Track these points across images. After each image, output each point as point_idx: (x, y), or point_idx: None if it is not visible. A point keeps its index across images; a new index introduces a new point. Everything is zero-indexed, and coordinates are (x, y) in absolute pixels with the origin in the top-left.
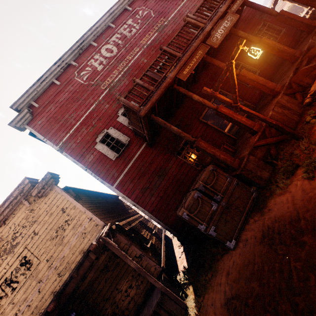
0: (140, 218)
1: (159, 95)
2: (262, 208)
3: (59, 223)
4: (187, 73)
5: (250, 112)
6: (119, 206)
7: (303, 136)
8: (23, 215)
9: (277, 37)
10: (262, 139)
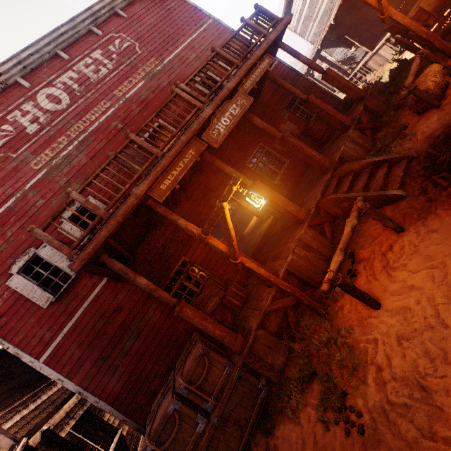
0: None
1: (112, 228)
2: (269, 433)
3: None
4: (167, 189)
5: (257, 272)
6: None
7: (326, 310)
8: None
9: (311, 116)
10: (278, 296)
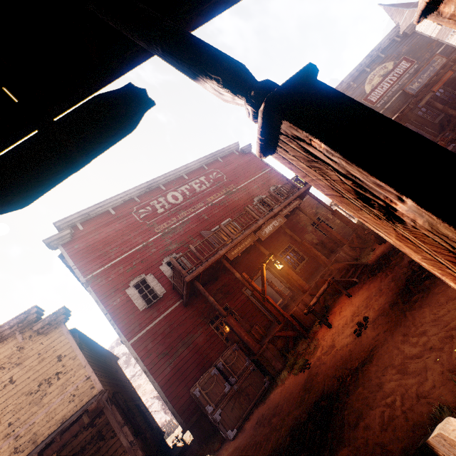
0: (139, 401)
1: (206, 266)
2: (266, 398)
3: (47, 374)
4: (234, 254)
5: (274, 305)
6: (117, 373)
7: (310, 337)
8: (8, 351)
9: None
10: (285, 330)
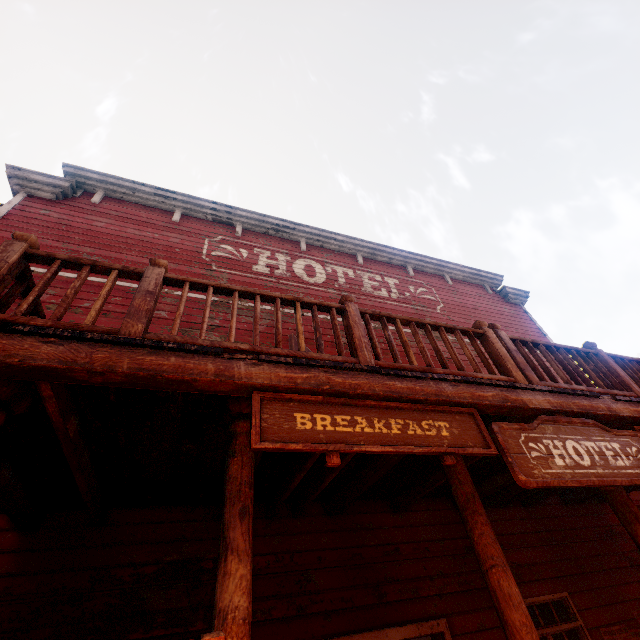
0: None
1: (77, 362)
2: None
3: None
4: (305, 433)
5: None
6: None
7: None
8: None
9: None
10: None
